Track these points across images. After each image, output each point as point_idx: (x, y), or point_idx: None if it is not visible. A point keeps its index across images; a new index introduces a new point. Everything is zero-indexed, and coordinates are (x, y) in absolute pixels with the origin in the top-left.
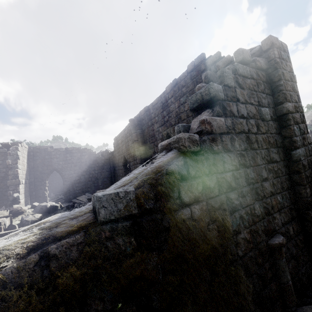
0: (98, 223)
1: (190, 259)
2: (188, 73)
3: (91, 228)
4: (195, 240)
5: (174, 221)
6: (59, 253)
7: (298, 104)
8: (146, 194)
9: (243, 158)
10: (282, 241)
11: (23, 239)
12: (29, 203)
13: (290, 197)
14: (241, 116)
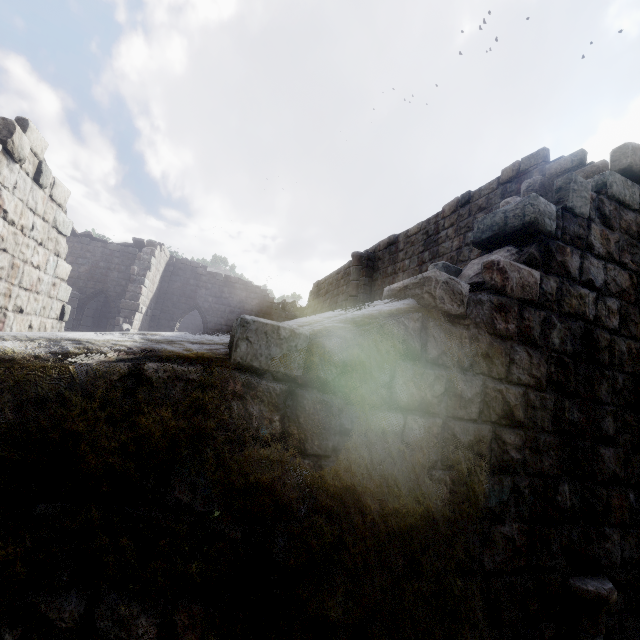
0: (230, 363)
1: (371, 511)
2: (500, 184)
3: (217, 366)
4: (394, 480)
5: (364, 423)
6: (157, 380)
7: None
8: (327, 351)
9: (561, 370)
10: (608, 594)
11: (116, 341)
12: None
13: None
14: (587, 282)
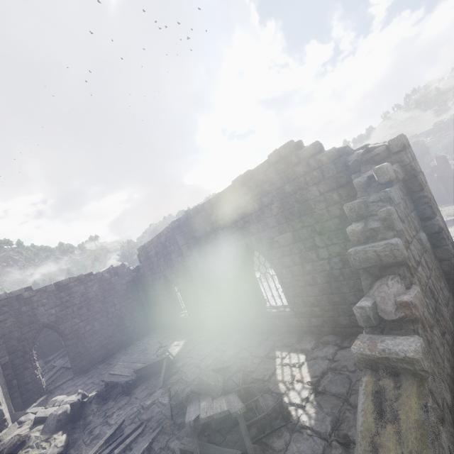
0: None
1: None
2: (270, 165)
3: None
4: None
5: None
6: None
7: (438, 210)
8: None
9: (439, 324)
10: None
11: None
12: (11, 405)
13: None
14: (417, 264)
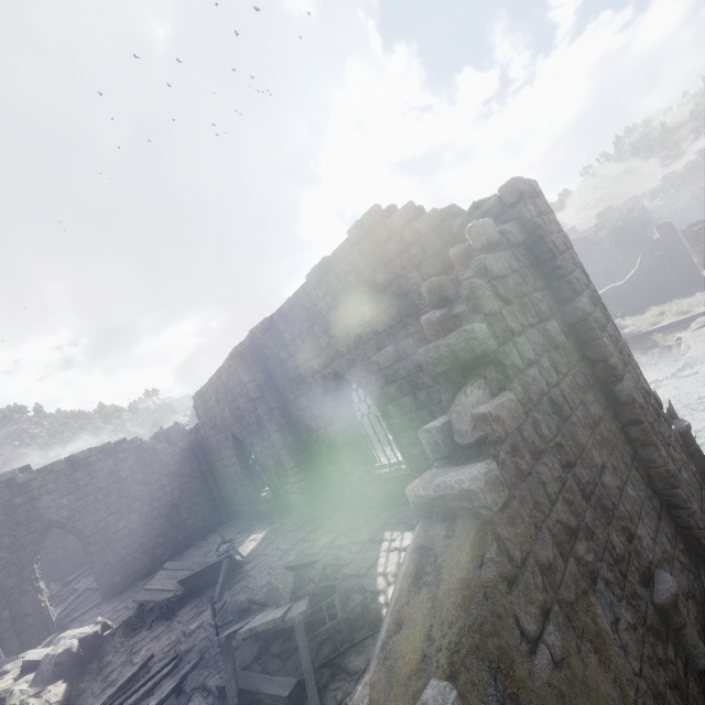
0: None
1: None
2: (353, 245)
3: None
4: None
5: (537, 701)
6: None
7: (590, 289)
8: (478, 682)
9: (562, 451)
10: (675, 587)
11: None
12: None
13: (641, 474)
14: (528, 363)
